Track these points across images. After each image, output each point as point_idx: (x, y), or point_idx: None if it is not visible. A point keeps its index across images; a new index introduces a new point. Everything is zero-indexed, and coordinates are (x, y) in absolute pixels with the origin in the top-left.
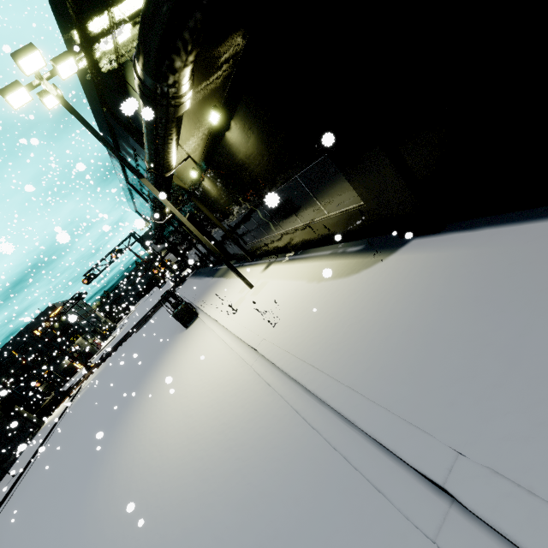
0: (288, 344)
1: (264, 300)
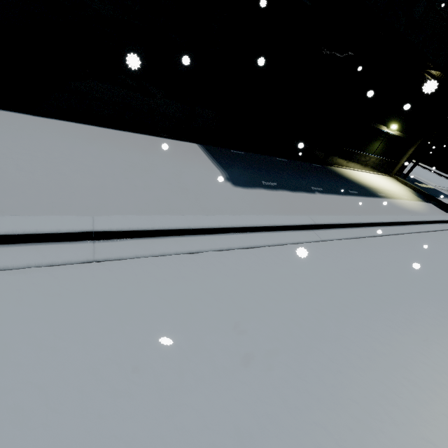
0: None
1: None
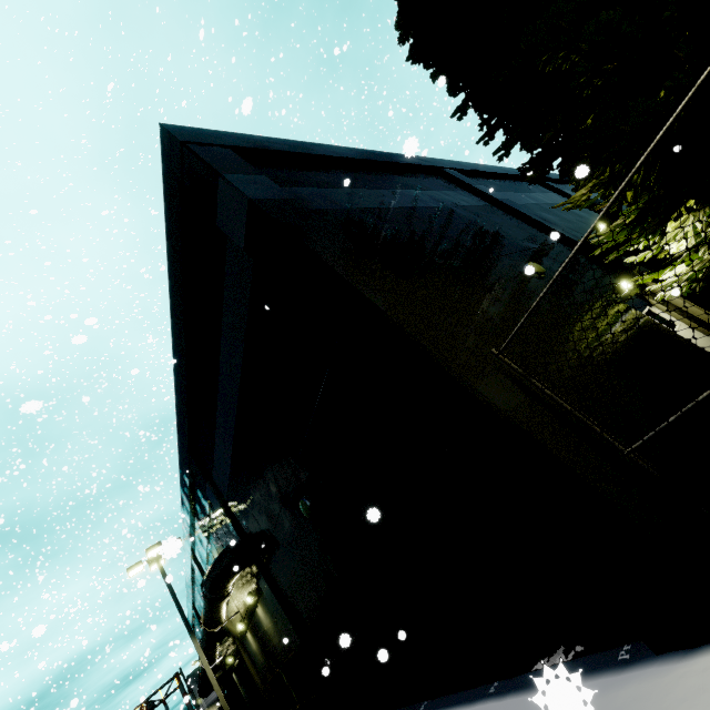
0: None
1: None
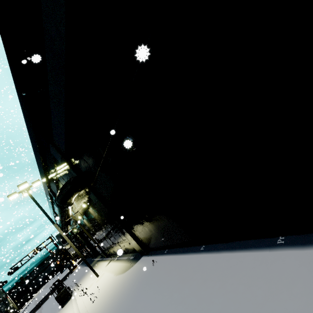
0: (92, 312)
1: (98, 286)
